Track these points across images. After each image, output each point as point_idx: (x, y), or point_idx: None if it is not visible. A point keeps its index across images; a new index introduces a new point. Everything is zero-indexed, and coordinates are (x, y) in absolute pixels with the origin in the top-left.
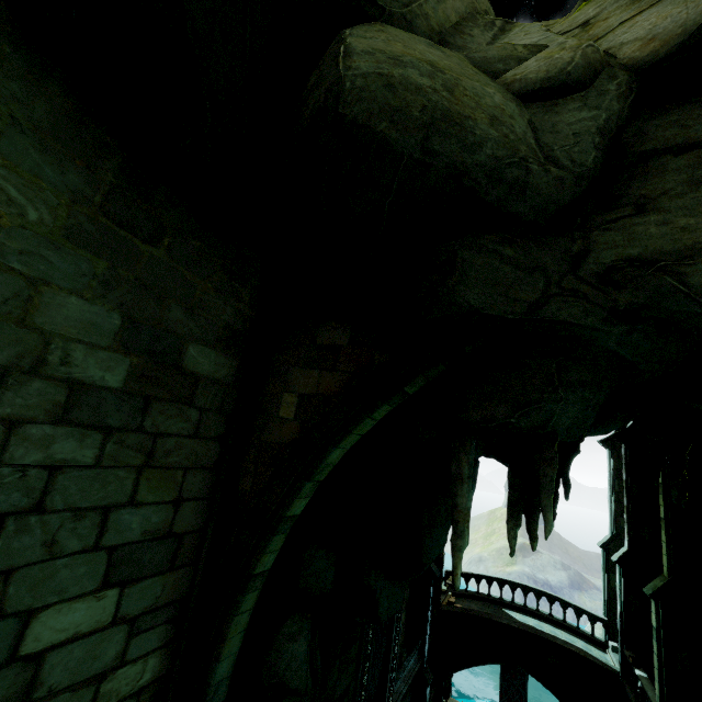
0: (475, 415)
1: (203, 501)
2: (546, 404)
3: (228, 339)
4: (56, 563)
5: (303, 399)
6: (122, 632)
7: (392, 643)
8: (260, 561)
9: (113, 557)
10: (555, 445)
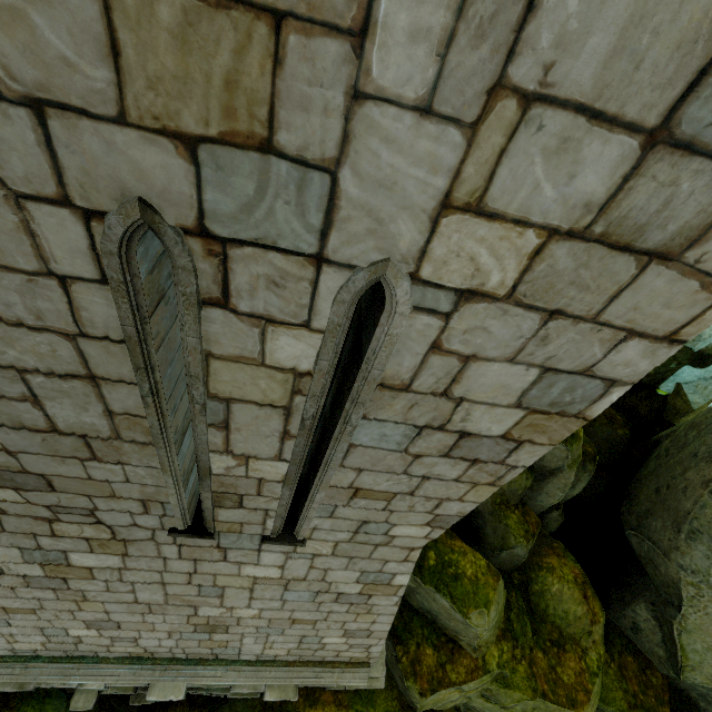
0: None
1: None
2: None
3: None
4: None
5: None
6: None
7: None
8: None
9: None
10: None
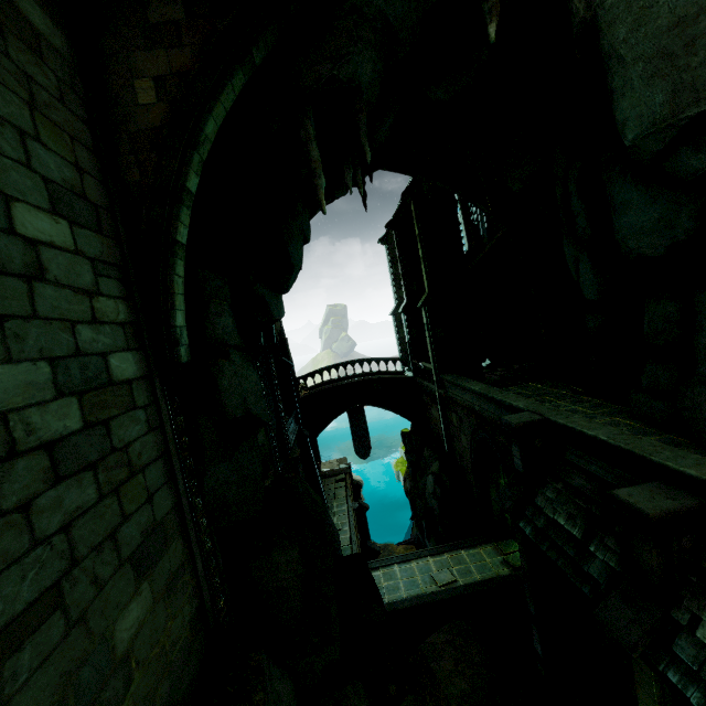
0: (309, 80)
1: (99, 184)
2: (353, 56)
3: (45, 0)
4: (3, 160)
5: (159, 81)
6: (87, 266)
7: (277, 400)
8: (178, 227)
9: (49, 188)
10: (362, 100)
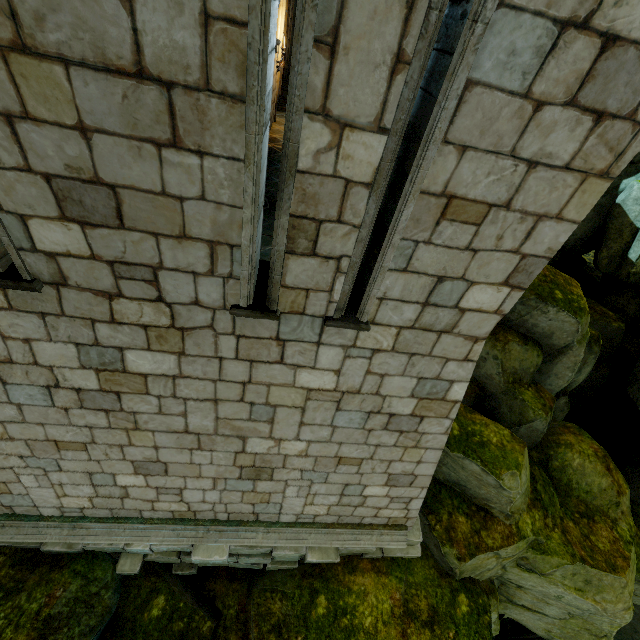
0: None
1: None
2: None
3: None
4: None
5: None
6: None
7: None
8: None
9: None
10: None
